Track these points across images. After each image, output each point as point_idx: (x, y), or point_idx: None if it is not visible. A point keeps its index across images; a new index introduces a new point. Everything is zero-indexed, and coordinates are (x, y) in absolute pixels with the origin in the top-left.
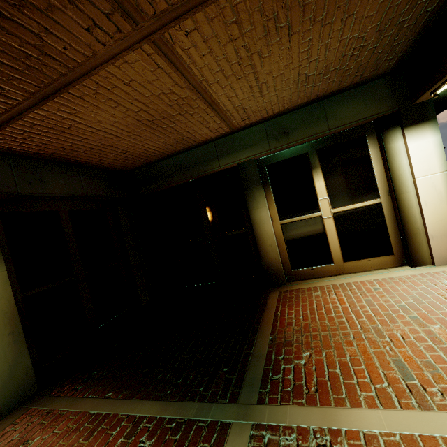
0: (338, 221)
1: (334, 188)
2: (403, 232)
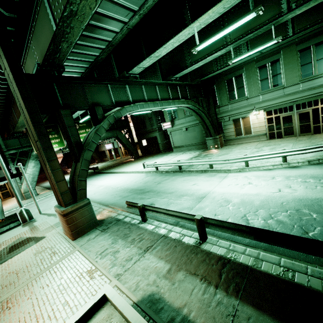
0: (2, 194)
1: (1, 189)
2: (12, 193)
